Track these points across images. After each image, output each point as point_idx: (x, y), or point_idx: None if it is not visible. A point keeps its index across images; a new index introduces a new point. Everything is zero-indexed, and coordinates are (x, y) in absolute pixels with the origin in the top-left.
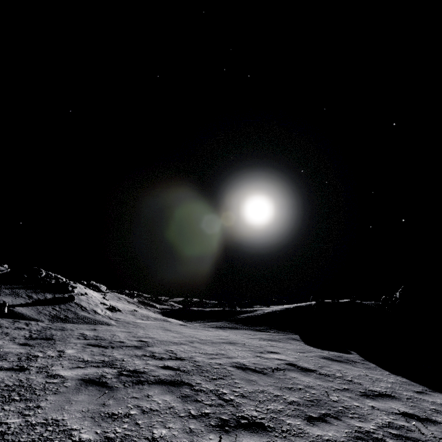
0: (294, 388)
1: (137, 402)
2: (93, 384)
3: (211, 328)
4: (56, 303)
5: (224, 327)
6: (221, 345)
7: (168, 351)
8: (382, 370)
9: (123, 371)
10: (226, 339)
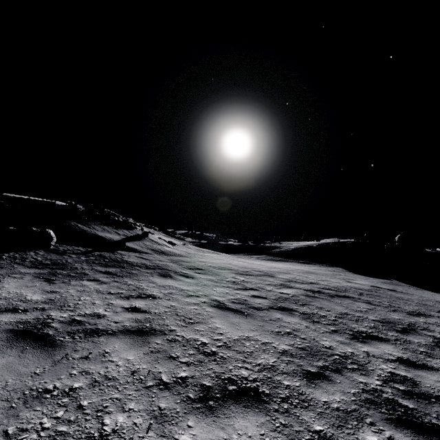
0: (404, 299)
1: (355, 305)
2: (313, 297)
3: (266, 260)
4: (138, 238)
5: (274, 260)
6: (311, 274)
7: (294, 278)
8: (425, 290)
9: (307, 290)
10: (302, 270)
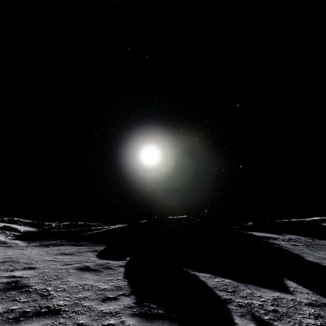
0: None
1: None
2: None
3: (36, 247)
4: None
5: (50, 245)
6: None
7: None
8: (121, 275)
9: None
10: (12, 257)
